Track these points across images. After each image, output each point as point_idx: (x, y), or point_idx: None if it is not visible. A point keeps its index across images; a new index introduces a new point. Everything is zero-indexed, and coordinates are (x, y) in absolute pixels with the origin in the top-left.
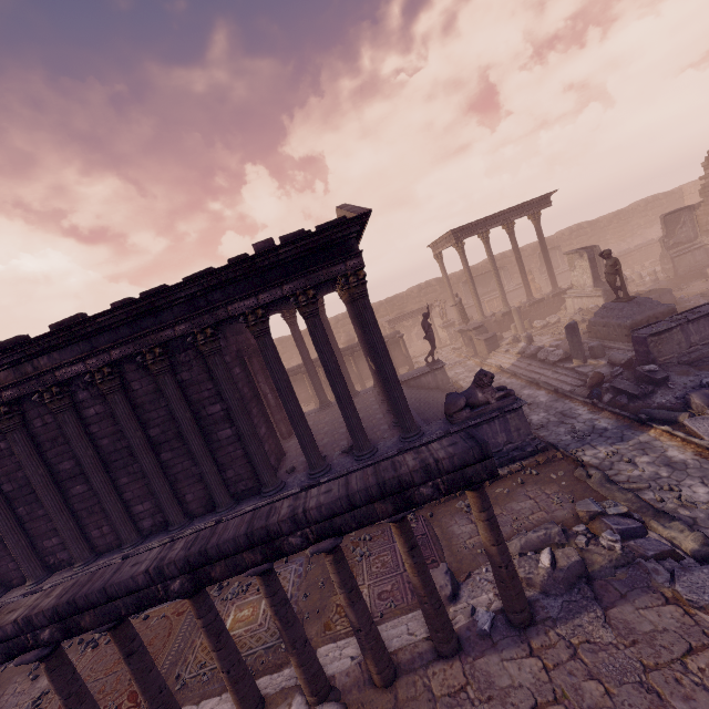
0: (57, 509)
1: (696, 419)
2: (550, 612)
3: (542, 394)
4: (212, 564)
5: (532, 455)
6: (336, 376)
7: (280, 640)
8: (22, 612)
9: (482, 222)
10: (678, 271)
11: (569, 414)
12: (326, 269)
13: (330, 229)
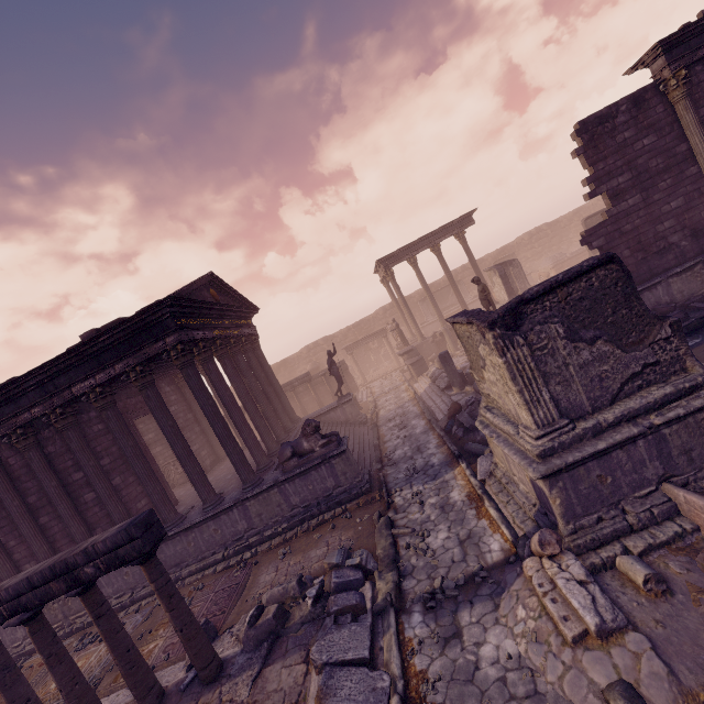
0: None
1: (487, 456)
2: (233, 668)
3: (421, 425)
4: None
5: (357, 498)
6: (173, 438)
7: None
8: None
9: (407, 248)
10: None
11: (421, 449)
12: (149, 347)
13: (139, 316)
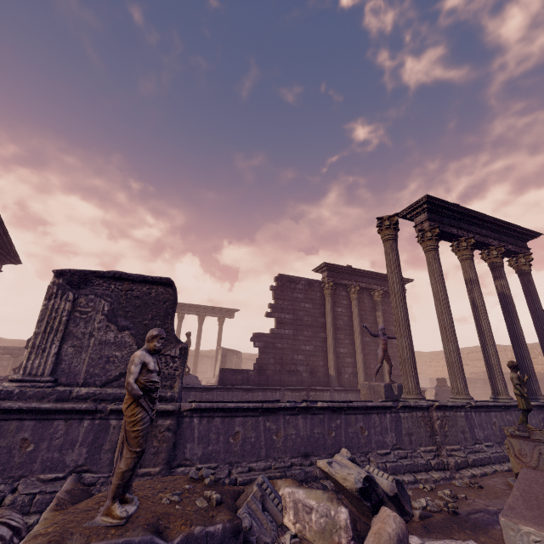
0: None
1: None
2: None
3: None
4: None
5: None
6: None
7: None
8: None
9: (183, 305)
10: None
11: None
12: None
13: None
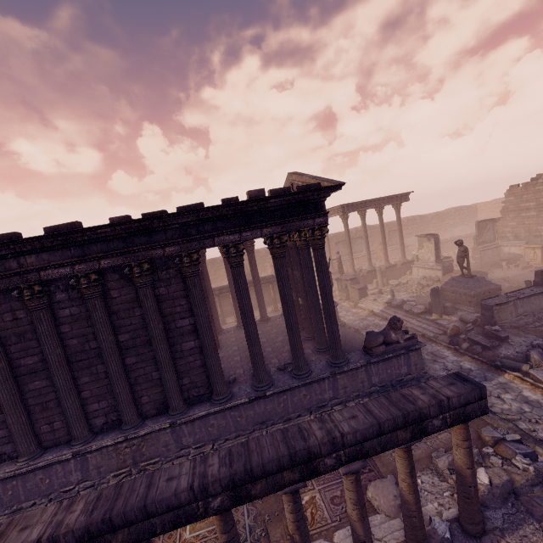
0: (11, 402)
1: (537, 370)
2: (494, 522)
3: None
4: (253, 482)
5: None
6: (291, 307)
7: (248, 542)
8: (43, 530)
9: (362, 203)
10: (483, 261)
11: (439, 355)
12: (299, 221)
13: (312, 191)
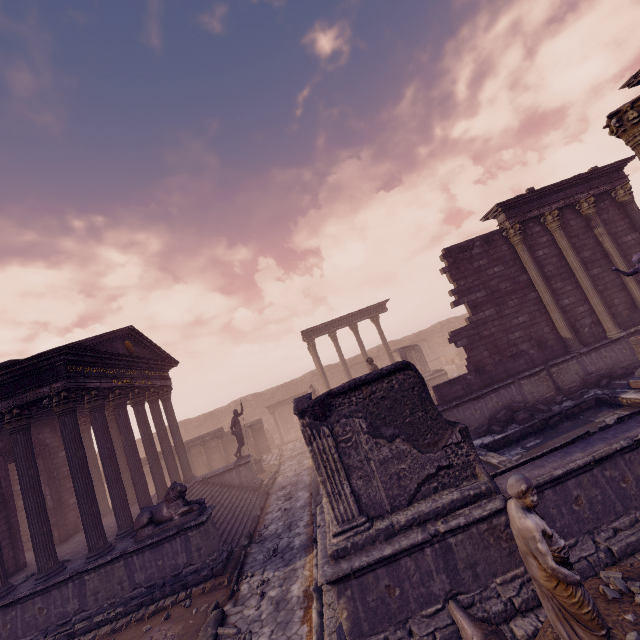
0: None
1: None
2: None
3: (304, 498)
4: None
5: (206, 580)
6: (27, 490)
7: None
8: None
9: (329, 324)
10: None
11: (292, 526)
12: (33, 391)
13: (30, 360)
